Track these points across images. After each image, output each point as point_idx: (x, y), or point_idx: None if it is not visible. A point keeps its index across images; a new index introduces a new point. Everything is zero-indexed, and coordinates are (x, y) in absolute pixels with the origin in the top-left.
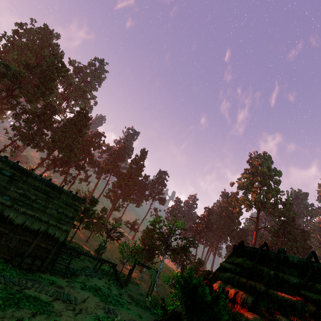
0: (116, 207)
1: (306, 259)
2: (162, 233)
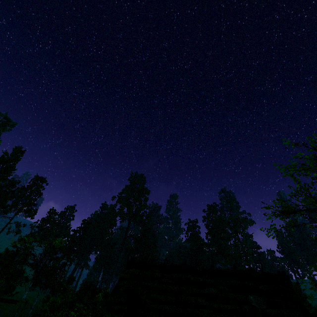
0: None
1: (164, 262)
2: (34, 255)
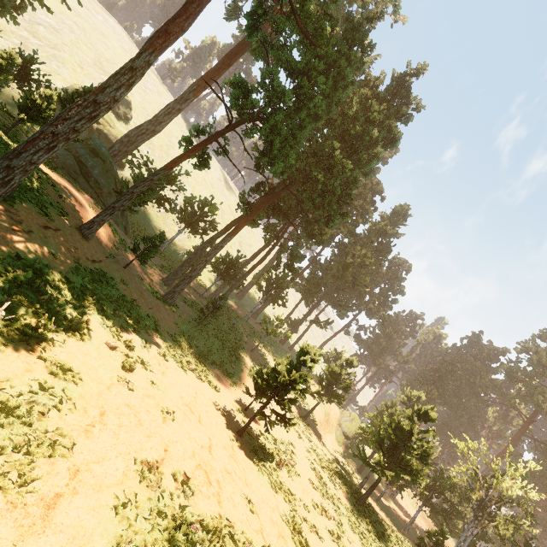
0: (325, 323)
1: None
2: (478, 477)
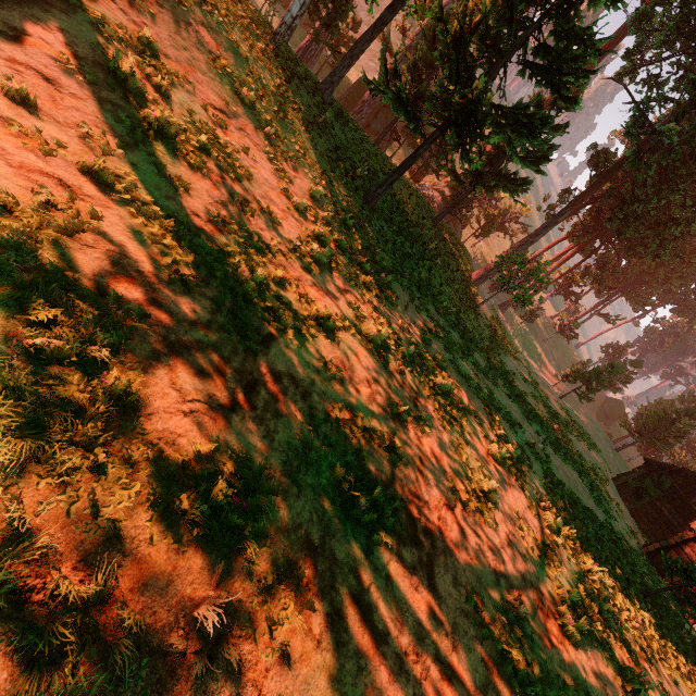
0: (615, 319)
1: None
2: None
